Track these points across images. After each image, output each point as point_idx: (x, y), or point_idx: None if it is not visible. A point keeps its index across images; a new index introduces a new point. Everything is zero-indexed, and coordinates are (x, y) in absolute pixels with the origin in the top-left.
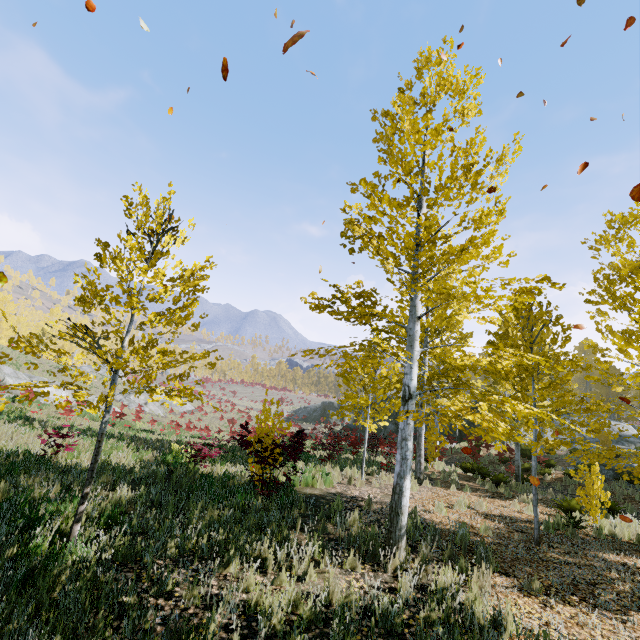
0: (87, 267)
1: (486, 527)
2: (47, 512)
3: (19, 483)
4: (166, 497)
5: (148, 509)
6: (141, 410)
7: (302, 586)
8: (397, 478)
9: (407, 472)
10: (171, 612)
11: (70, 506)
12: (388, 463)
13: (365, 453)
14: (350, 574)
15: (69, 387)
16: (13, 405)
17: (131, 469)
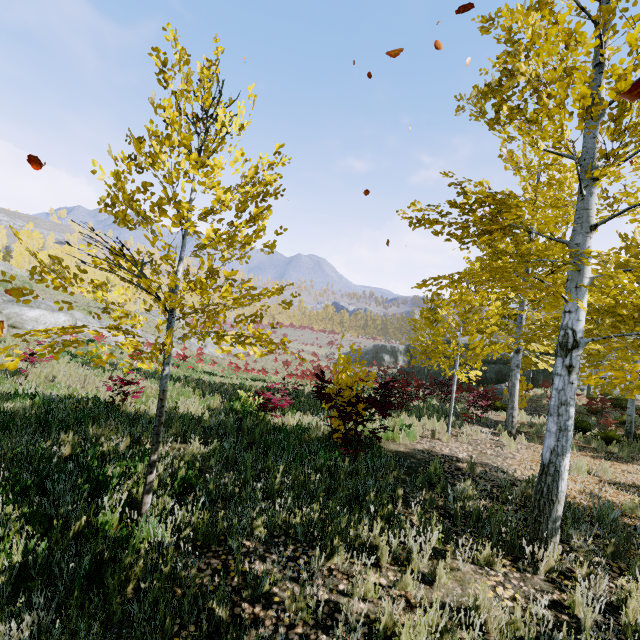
0: (111, 154)
1: (633, 505)
2: (114, 476)
3: (88, 434)
4: (241, 454)
5: (224, 469)
6: (201, 352)
7: (433, 592)
8: (551, 455)
9: (567, 448)
10: (274, 630)
11: (140, 466)
12: (465, 412)
13: (452, 405)
14: (488, 574)
15: (112, 333)
16: (86, 348)
17: (200, 418)
